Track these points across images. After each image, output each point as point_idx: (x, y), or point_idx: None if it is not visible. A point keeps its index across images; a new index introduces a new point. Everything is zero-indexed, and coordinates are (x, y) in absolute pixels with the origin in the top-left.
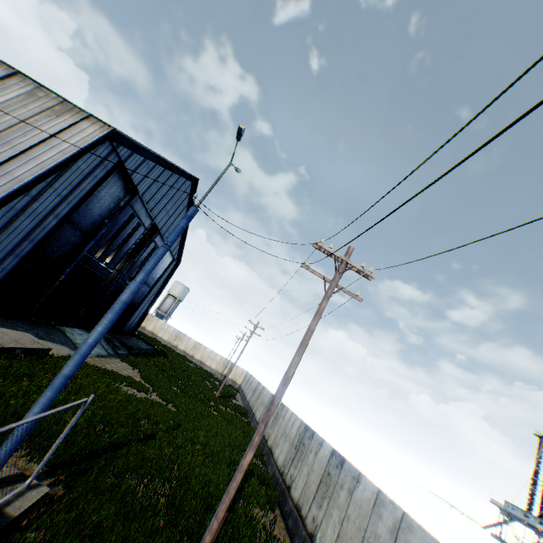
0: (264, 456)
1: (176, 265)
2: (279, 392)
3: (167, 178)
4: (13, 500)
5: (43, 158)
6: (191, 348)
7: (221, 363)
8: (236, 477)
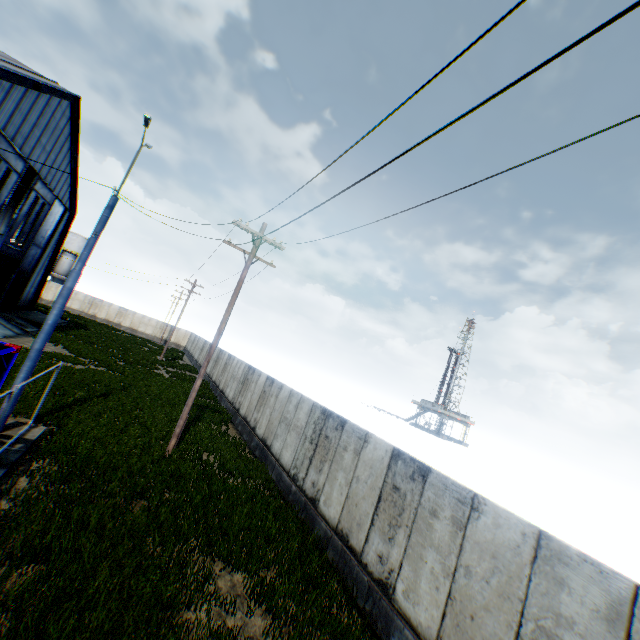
0: (217, 397)
1: (71, 217)
2: (216, 340)
3: (34, 101)
4: (27, 434)
5: None
6: (115, 315)
7: (159, 328)
8: (191, 396)
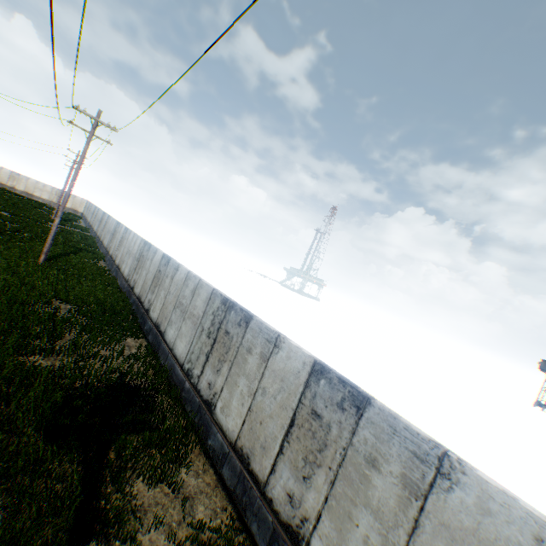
0: (99, 247)
1: None
2: (68, 193)
3: None
4: None
5: None
6: (8, 179)
7: (55, 194)
8: (54, 229)
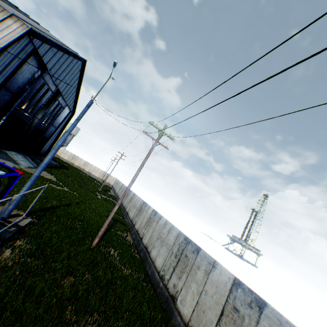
0: (124, 215)
1: (72, 115)
2: (130, 185)
3: (66, 59)
4: (20, 221)
5: None
6: (83, 164)
7: (101, 174)
8: (111, 214)
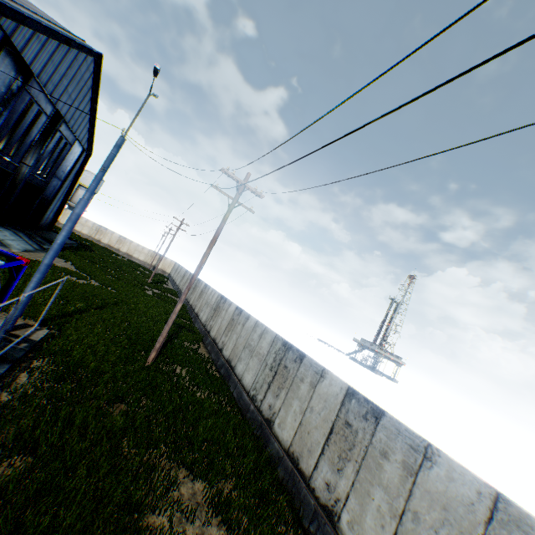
0: (192, 319)
1: (87, 157)
2: (197, 271)
3: (65, 55)
4: (32, 335)
5: None
6: (116, 242)
7: (150, 255)
8: (172, 317)
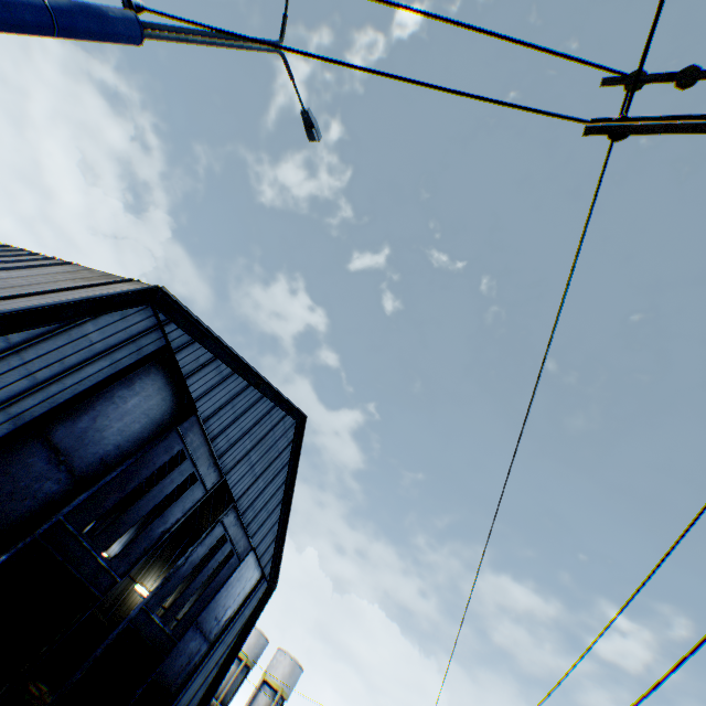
0: None
1: (267, 592)
2: None
3: (253, 402)
4: None
5: (20, 304)
6: None
7: None
8: None
